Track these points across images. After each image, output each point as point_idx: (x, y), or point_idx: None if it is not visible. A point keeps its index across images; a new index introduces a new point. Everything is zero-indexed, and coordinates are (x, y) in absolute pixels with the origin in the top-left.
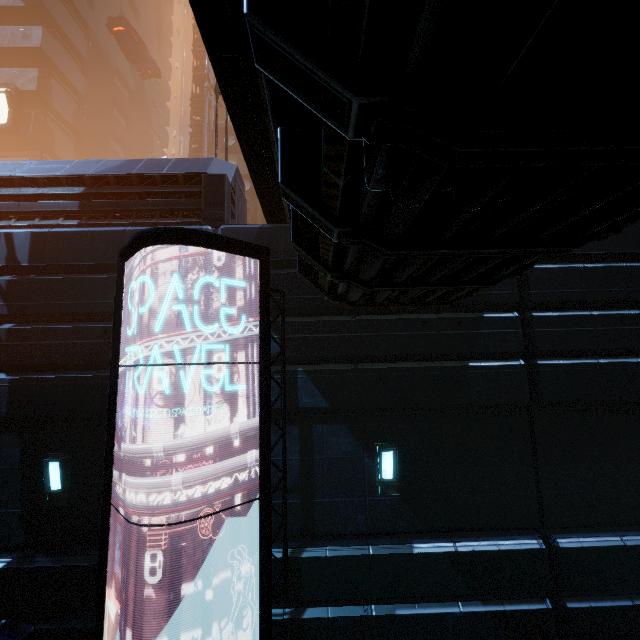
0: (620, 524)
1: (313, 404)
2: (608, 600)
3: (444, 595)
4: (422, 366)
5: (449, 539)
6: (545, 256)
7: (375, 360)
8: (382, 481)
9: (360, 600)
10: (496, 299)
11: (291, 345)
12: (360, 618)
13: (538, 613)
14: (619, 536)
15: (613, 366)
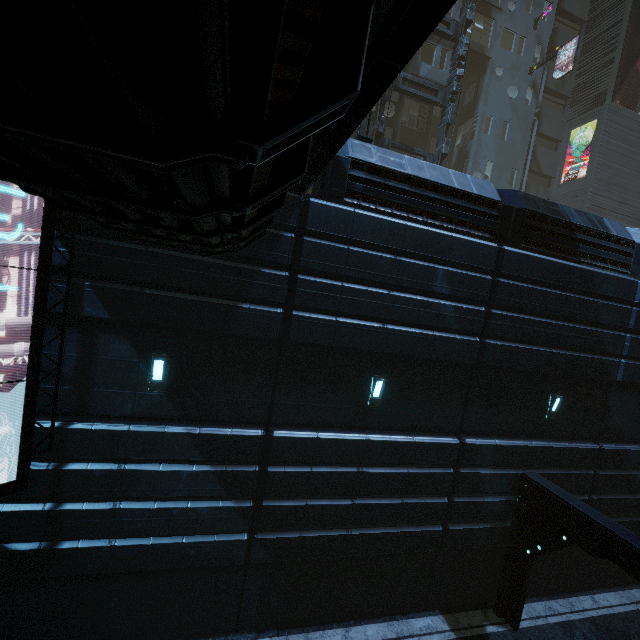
0: (325, 426)
1: (96, 314)
2: (296, 468)
3: (183, 460)
4: (200, 300)
5: (198, 425)
6: (321, 233)
7: (164, 288)
8: (151, 381)
9: (119, 460)
10: (273, 259)
11: (80, 261)
12: (114, 471)
13: (248, 473)
14: (316, 432)
15: (345, 325)
